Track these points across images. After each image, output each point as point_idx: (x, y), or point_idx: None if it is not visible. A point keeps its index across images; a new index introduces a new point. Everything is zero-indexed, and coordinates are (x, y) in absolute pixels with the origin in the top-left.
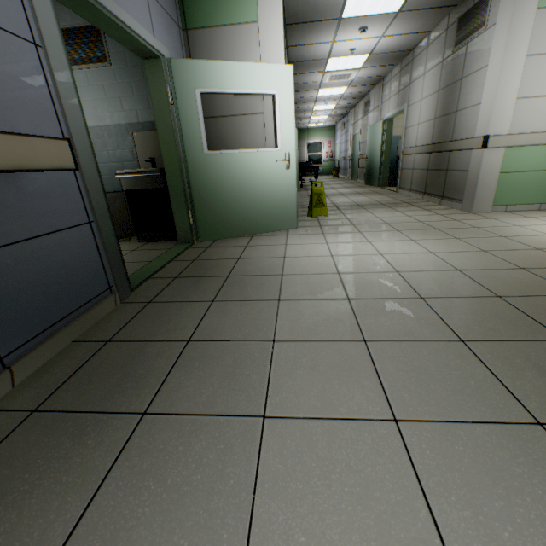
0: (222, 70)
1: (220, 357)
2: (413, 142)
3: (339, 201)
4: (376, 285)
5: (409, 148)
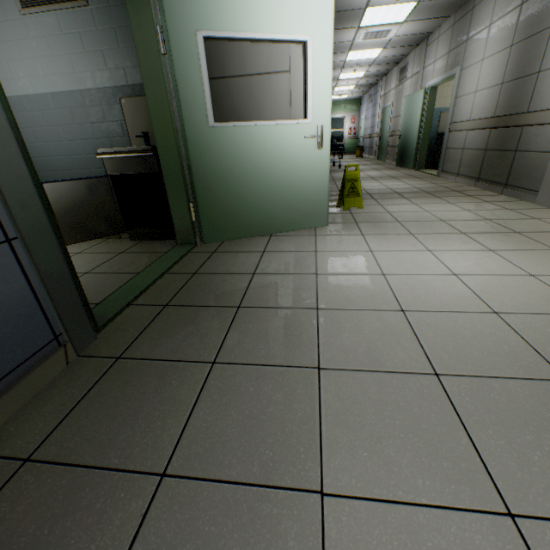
0: (234, 2)
1: (217, 545)
2: (466, 114)
3: (372, 187)
4: (473, 342)
5: (459, 123)
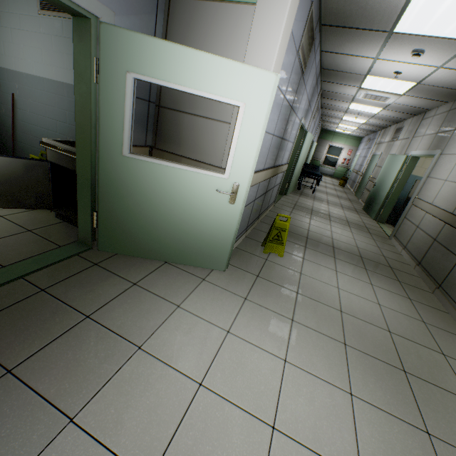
0: (171, 55)
1: None
2: (430, 196)
3: (317, 230)
4: None
5: (422, 201)
